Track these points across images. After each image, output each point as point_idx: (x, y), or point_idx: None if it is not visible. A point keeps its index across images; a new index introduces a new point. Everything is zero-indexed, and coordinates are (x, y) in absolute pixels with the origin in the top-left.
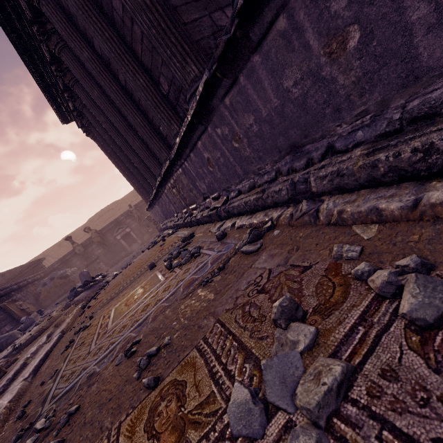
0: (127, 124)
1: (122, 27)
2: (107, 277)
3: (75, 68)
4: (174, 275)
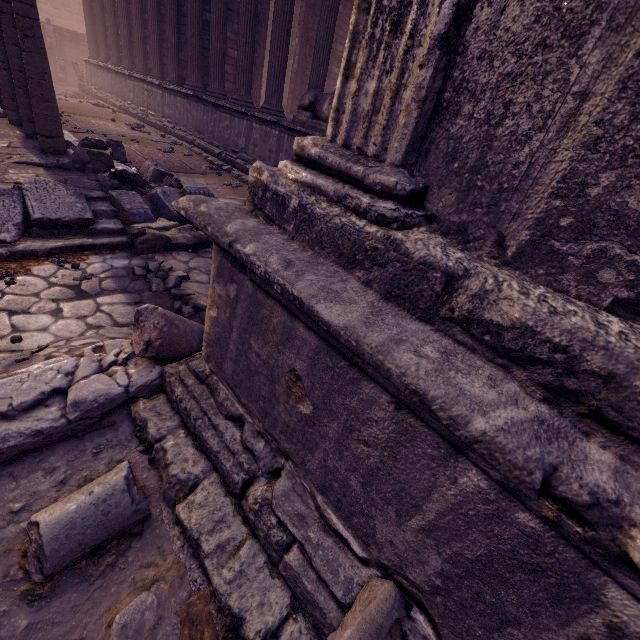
0: (142, 16)
1: (182, 15)
2: None
3: None
4: (137, 132)
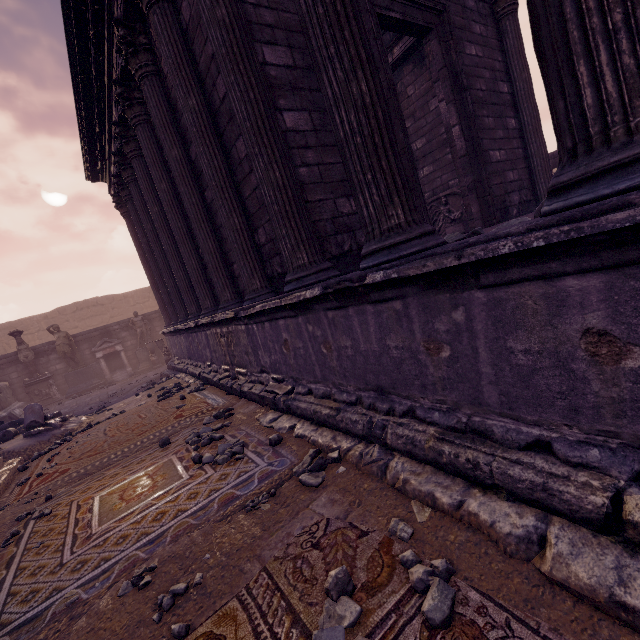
0: (190, 234)
1: (236, 164)
2: (69, 422)
3: (148, 149)
4: (205, 476)
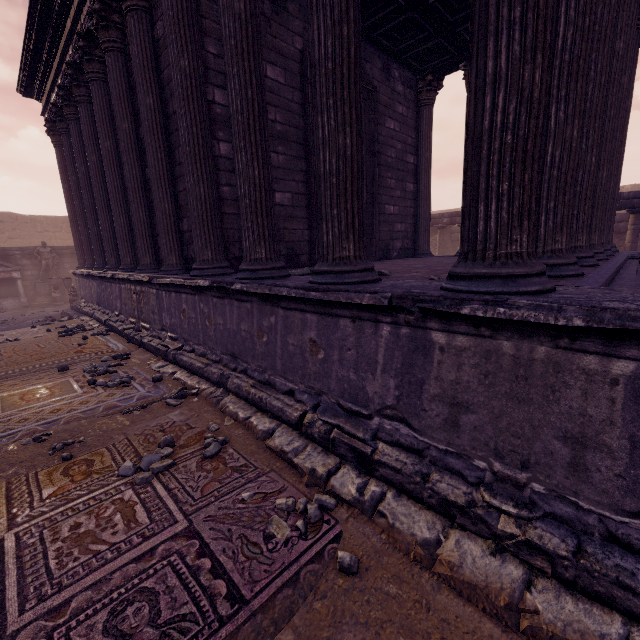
0: (124, 195)
1: (177, 163)
2: None
3: (100, 106)
4: (96, 393)
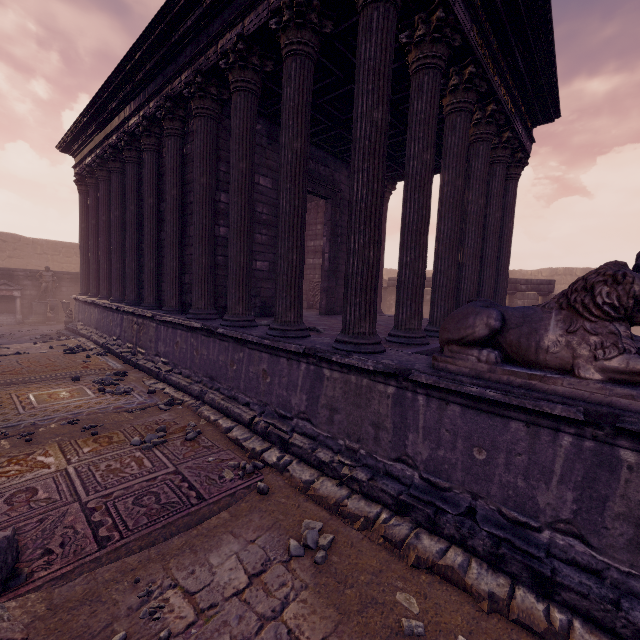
0: (138, 246)
1: (187, 235)
2: None
3: (131, 180)
4: (106, 397)
